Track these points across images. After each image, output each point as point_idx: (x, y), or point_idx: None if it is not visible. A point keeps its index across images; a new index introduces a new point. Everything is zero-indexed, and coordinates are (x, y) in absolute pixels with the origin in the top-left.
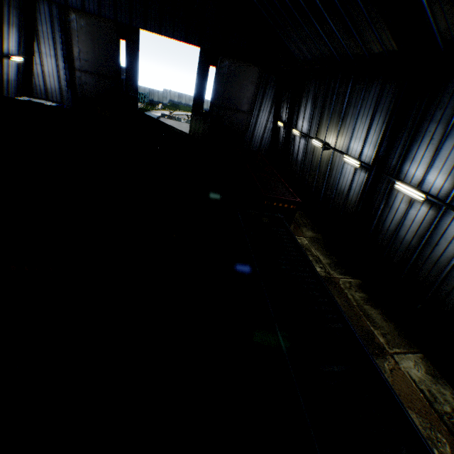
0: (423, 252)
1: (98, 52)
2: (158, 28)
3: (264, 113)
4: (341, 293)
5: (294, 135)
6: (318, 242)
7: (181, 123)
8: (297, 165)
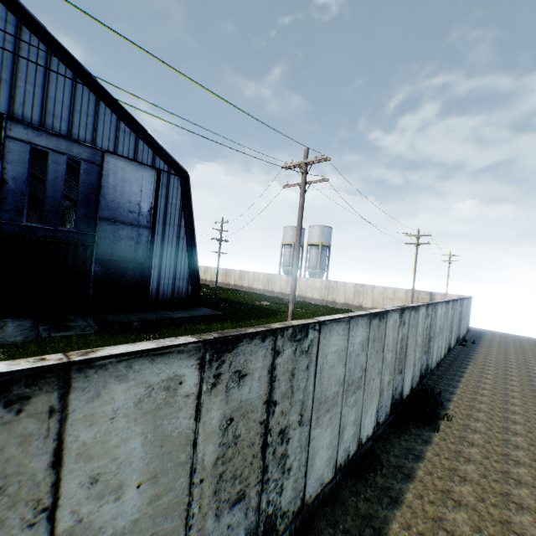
0: None
1: None
2: None
3: None
4: None
5: None
6: None
7: None
8: None
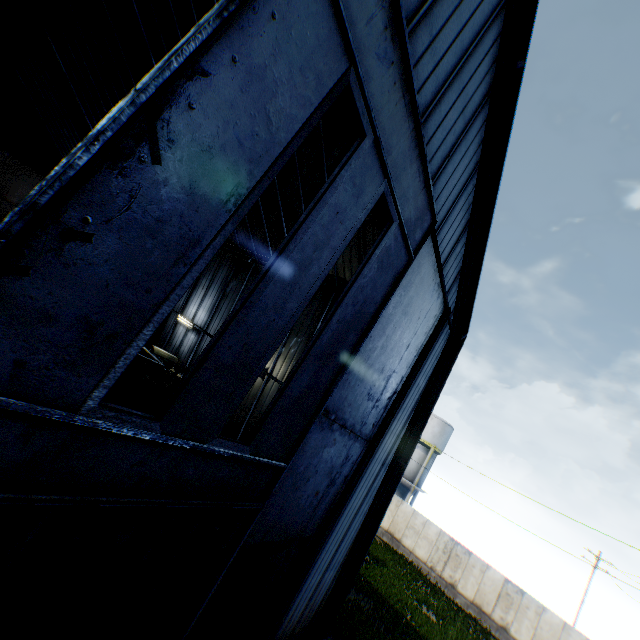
0: None
1: None
2: None
3: None
4: None
5: None
6: None
7: None
8: None
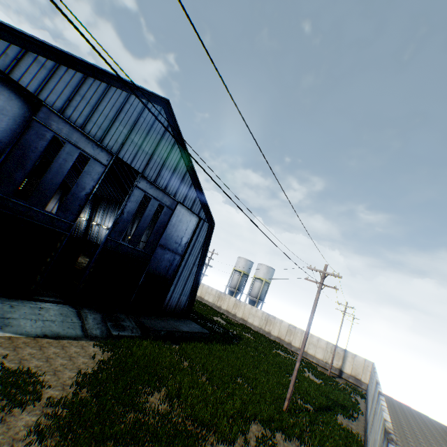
0: (97, 238)
1: None
2: None
3: (53, 203)
4: None
5: None
6: None
7: None
8: None
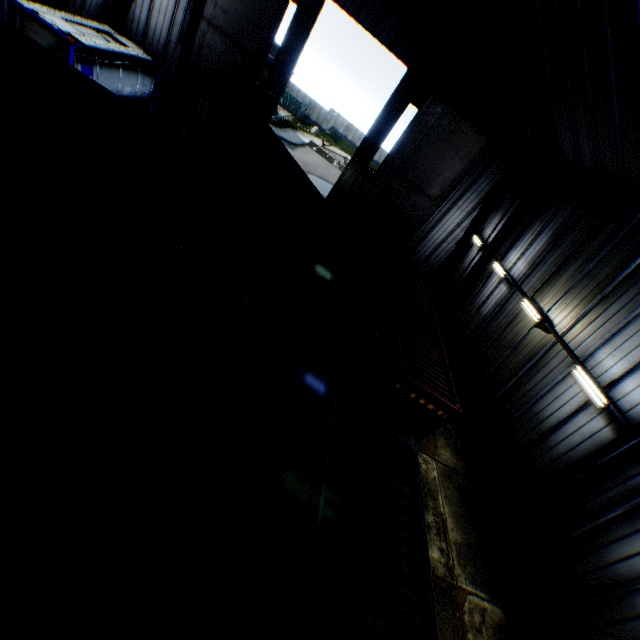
0: None
1: (249, 5)
2: (358, 7)
3: (459, 211)
4: (460, 638)
5: (491, 270)
6: (454, 482)
7: (332, 166)
8: (474, 319)
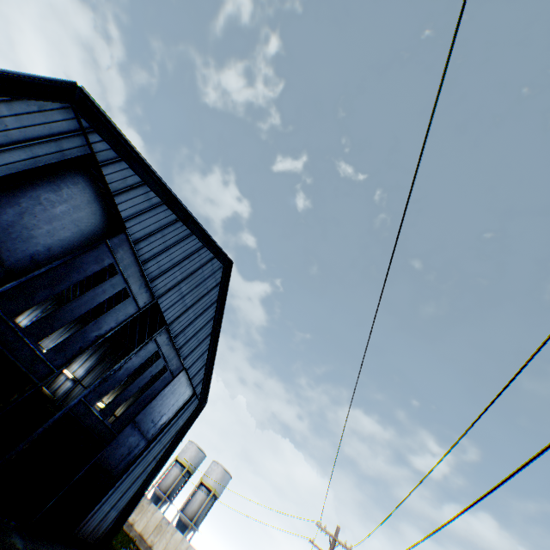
0: None
1: None
2: None
3: None
4: None
5: None
6: None
7: None
8: None
